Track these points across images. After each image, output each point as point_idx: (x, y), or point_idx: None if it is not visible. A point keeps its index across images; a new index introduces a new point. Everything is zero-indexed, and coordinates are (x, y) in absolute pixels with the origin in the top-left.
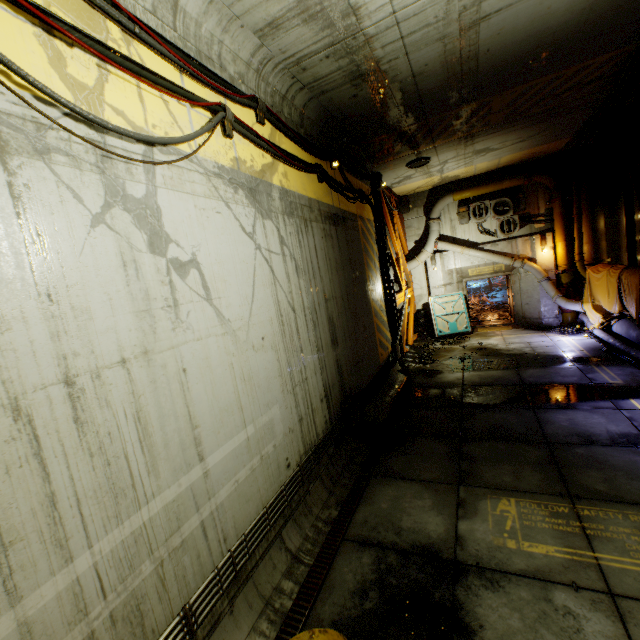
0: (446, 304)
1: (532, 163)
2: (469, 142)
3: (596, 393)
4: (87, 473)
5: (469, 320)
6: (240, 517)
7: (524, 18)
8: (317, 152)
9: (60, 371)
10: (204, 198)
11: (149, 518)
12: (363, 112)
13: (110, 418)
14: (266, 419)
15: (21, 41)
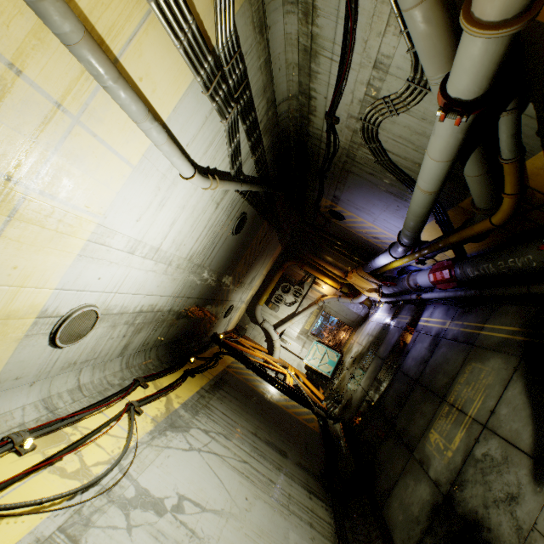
0: (315, 355)
1: (277, 261)
2: (243, 284)
3: (408, 333)
4: None
5: (334, 350)
6: None
7: (222, 253)
8: (180, 365)
9: None
10: (157, 457)
11: None
12: (186, 326)
13: None
14: None
15: (47, 481)
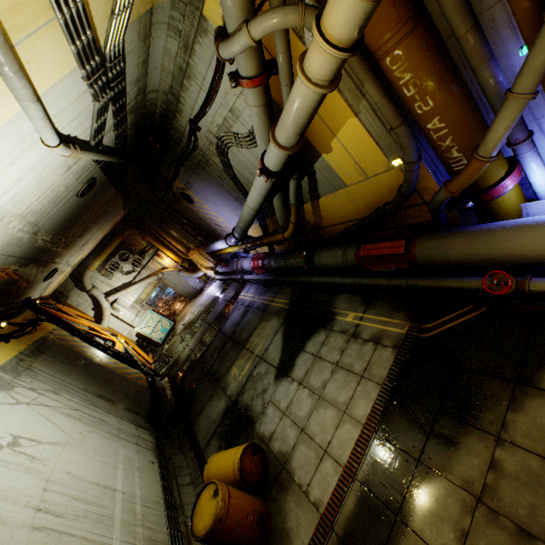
0: (148, 323)
1: (117, 227)
2: (74, 247)
3: (231, 304)
4: (83, 524)
5: (168, 318)
6: (155, 493)
7: (61, 213)
8: None
9: (32, 510)
10: None
11: (121, 518)
12: None
13: (67, 507)
14: (122, 457)
15: None
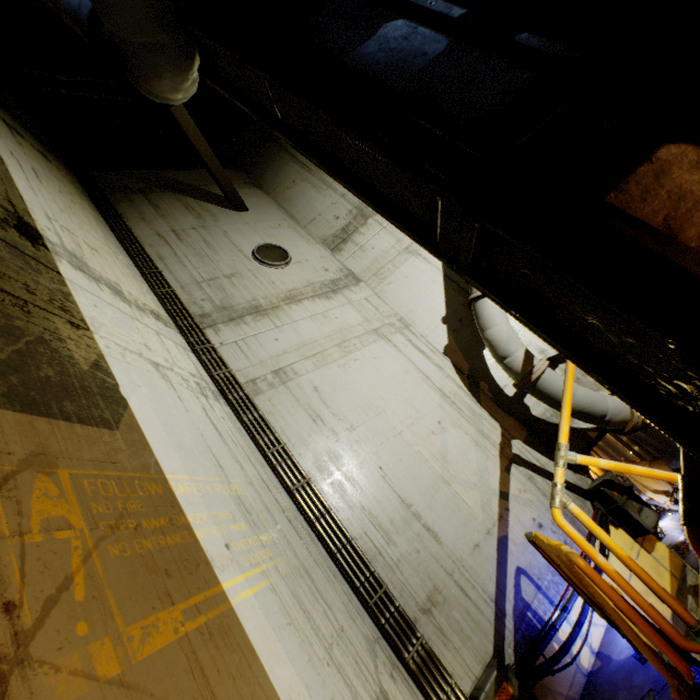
0: None
1: None
2: None
3: None
4: None
5: None
6: None
7: None
8: None
9: None
10: None
11: None
12: None
13: None
14: None
15: None
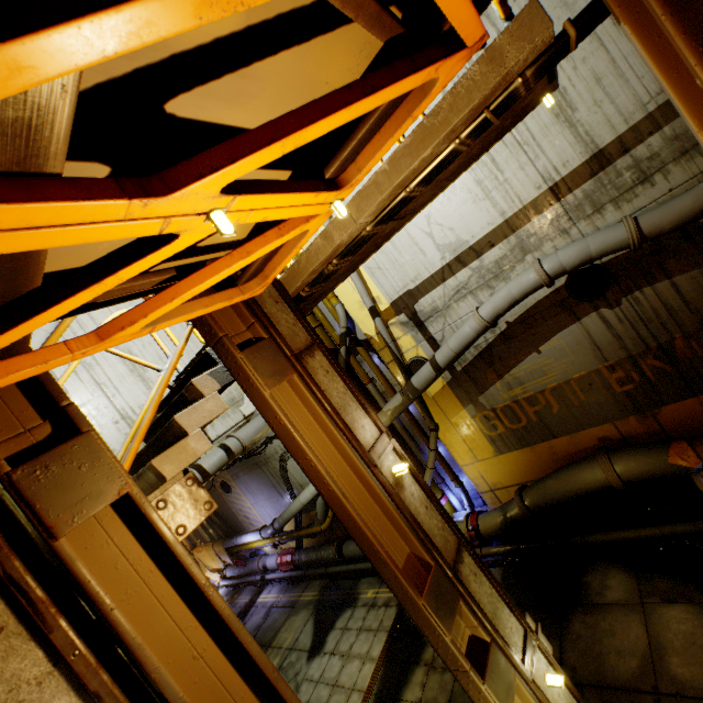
0: None
1: None
2: None
3: (247, 609)
4: None
5: None
6: None
7: None
8: None
9: None
10: None
11: None
12: None
13: None
14: None
15: None
